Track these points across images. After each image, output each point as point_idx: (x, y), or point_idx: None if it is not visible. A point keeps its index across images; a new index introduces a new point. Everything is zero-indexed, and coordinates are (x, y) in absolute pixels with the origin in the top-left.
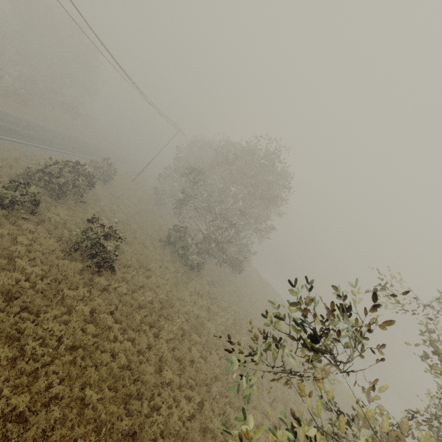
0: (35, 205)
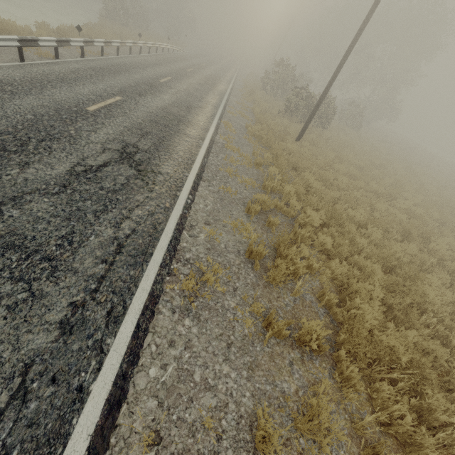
0: None
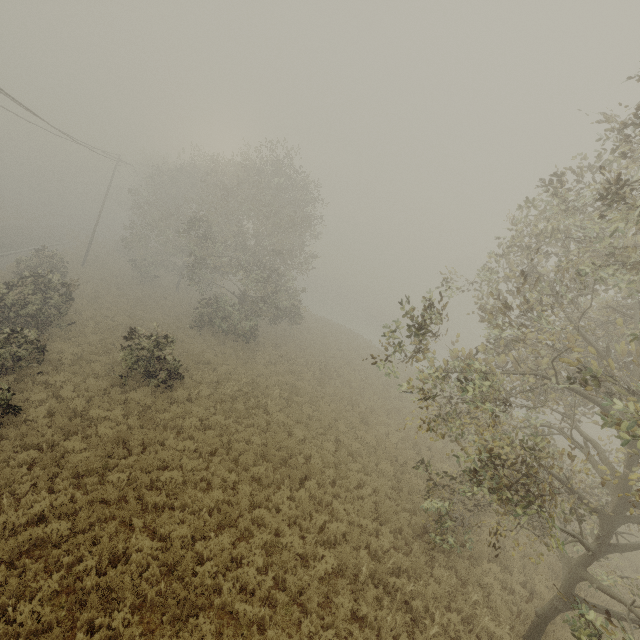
0: (42, 351)
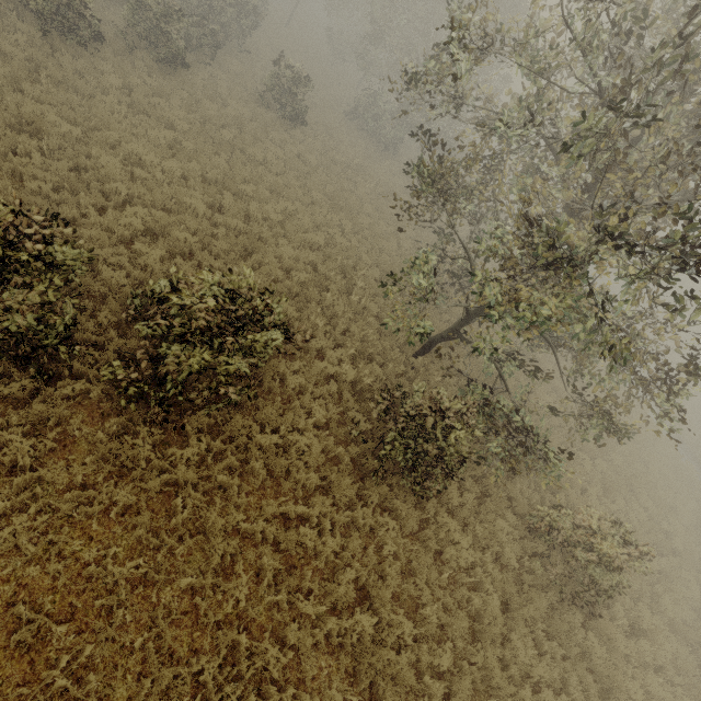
0: (215, 46)
